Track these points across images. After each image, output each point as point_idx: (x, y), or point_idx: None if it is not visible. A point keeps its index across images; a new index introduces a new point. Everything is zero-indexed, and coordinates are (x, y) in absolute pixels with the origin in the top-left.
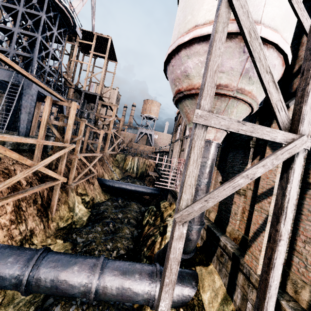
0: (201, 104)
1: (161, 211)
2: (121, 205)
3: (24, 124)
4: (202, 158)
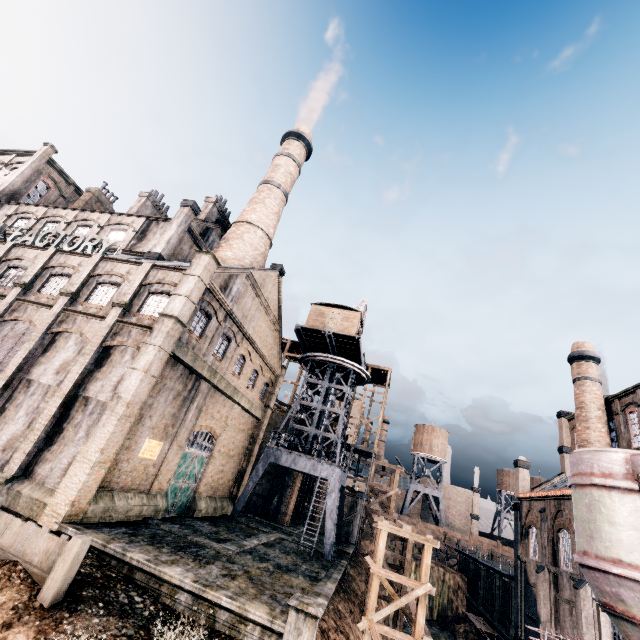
0: None
1: None
2: None
3: (330, 538)
4: None
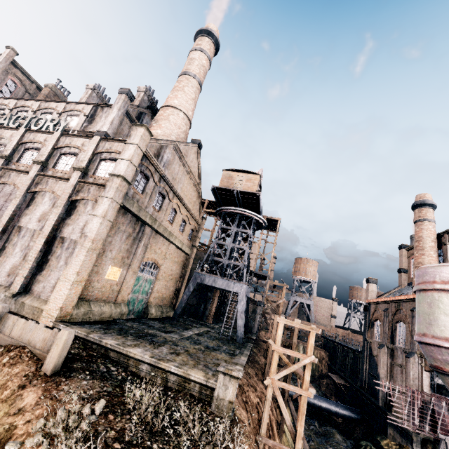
0: None
1: None
2: (320, 431)
3: (241, 330)
4: None
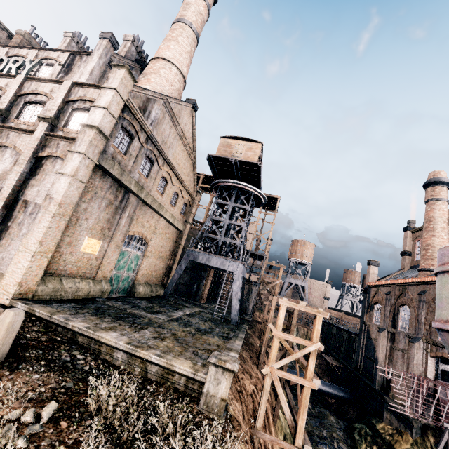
0: None
1: (384, 439)
2: (314, 413)
3: (235, 311)
4: None
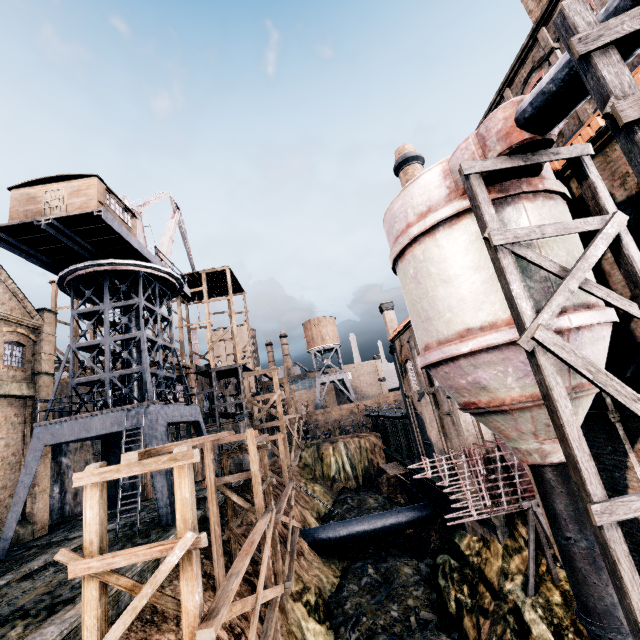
0: (589, 491)
1: (473, 566)
2: (378, 579)
3: (164, 497)
4: (567, 496)
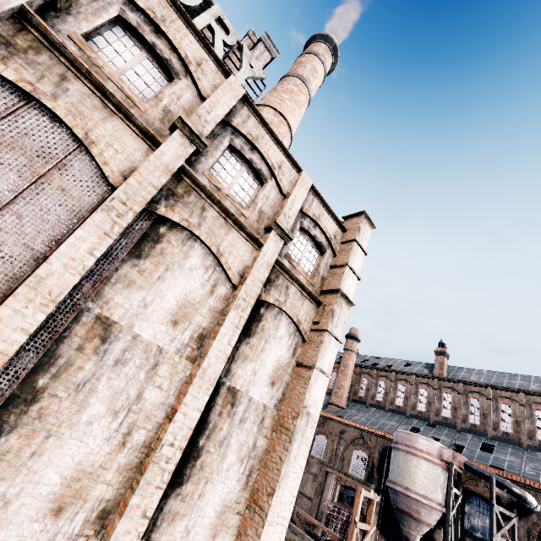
0: None
1: None
2: None
3: None
4: None
